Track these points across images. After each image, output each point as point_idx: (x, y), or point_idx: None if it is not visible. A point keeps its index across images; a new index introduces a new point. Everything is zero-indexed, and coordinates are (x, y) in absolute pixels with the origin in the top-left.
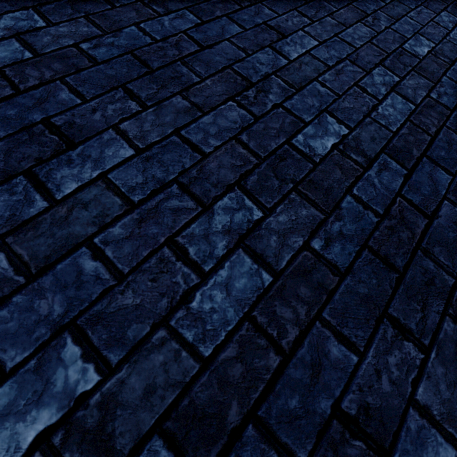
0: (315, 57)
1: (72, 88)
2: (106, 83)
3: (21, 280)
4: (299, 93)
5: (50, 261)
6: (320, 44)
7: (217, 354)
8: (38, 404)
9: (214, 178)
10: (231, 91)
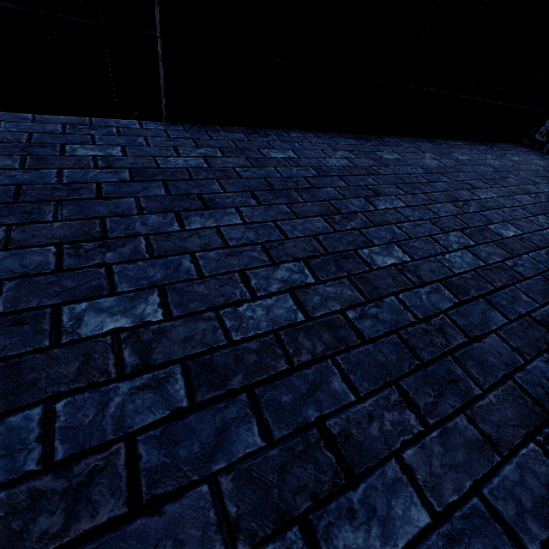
0: (221, 233)
1: None
2: None
3: None
4: (150, 260)
5: None
6: (242, 224)
7: None
8: None
9: None
10: (71, 237)
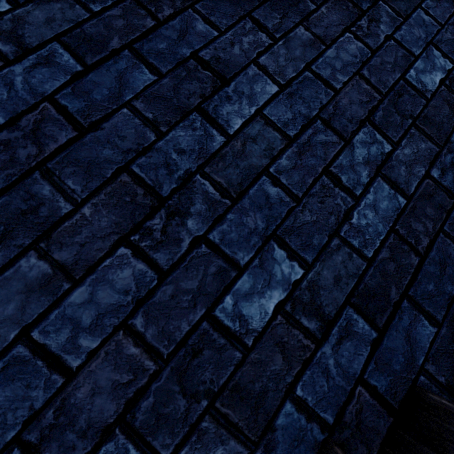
0: None
1: (205, 18)
2: (232, 11)
3: (227, 203)
4: (406, 23)
5: (243, 188)
6: None
7: (376, 256)
8: (269, 287)
9: (348, 114)
10: (346, 20)
